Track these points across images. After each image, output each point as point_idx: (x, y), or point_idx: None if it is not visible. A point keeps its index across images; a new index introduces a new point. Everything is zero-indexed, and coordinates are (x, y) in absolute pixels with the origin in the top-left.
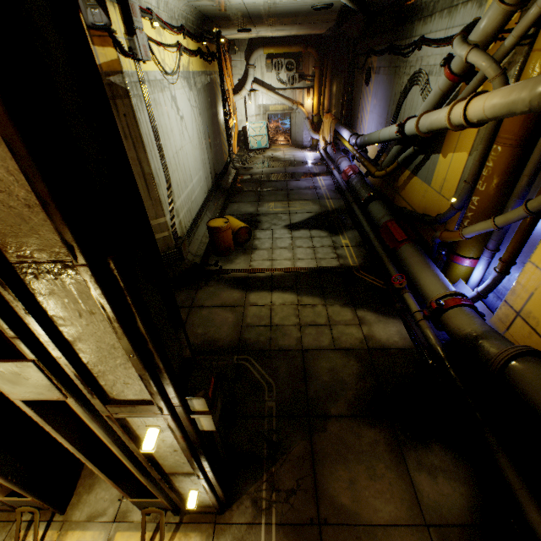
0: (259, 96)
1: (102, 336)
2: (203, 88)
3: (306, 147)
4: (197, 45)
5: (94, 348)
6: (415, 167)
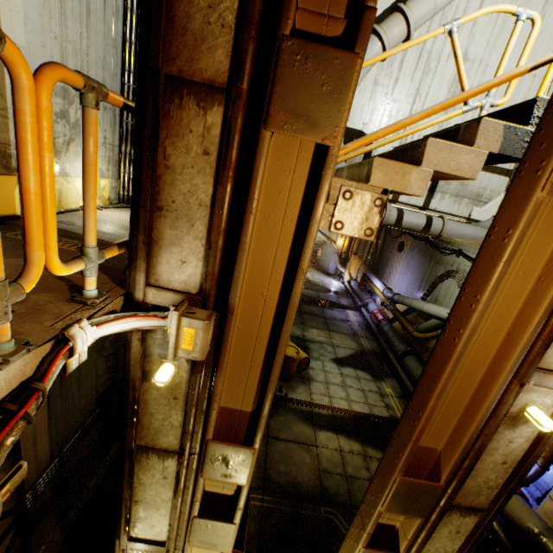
0: None
1: (446, 544)
2: None
3: (330, 274)
4: None
5: (432, 549)
6: None
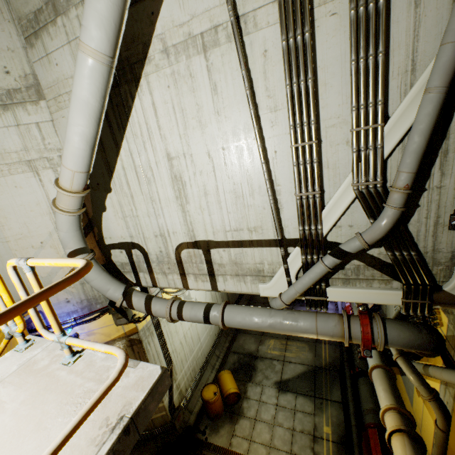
0: None
1: None
2: None
3: None
4: None
5: None
6: None
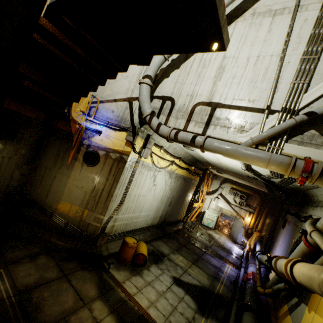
0: (219, 201)
1: None
2: (181, 181)
3: (237, 243)
4: (187, 166)
5: None
6: (291, 306)
